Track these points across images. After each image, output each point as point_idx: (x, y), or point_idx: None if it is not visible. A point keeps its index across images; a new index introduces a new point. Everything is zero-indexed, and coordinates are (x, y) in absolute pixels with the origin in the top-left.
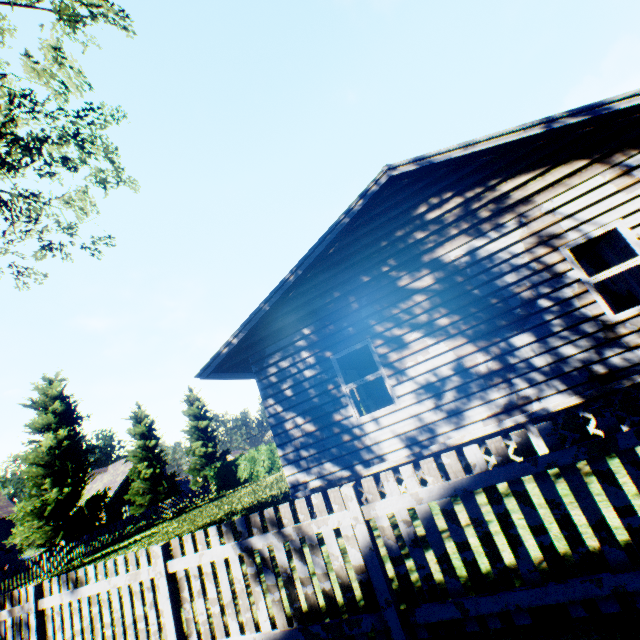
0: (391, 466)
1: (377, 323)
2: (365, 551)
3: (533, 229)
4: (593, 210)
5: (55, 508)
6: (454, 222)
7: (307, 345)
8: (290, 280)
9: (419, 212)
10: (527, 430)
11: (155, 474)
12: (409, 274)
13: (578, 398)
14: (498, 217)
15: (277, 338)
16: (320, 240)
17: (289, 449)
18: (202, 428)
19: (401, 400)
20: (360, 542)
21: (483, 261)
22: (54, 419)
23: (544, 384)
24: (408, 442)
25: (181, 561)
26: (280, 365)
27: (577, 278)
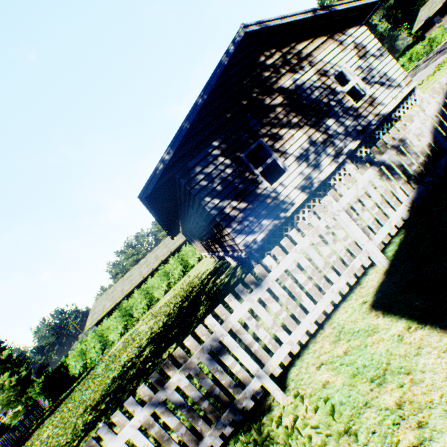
0: (297, 206)
1: (261, 128)
2: (433, 131)
3: (317, 69)
4: (335, 60)
5: None
6: (282, 66)
7: (220, 153)
8: (200, 103)
9: (261, 60)
10: (346, 162)
11: None
12: (269, 97)
13: (358, 141)
14: (301, 63)
15: (194, 154)
16: (214, 72)
17: (235, 225)
18: (3, 360)
19: (290, 168)
20: (429, 129)
21: (302, 86)
22: None
23: (345, 140)
24: (302, 189)
25: (345, 198)
26: (205, 172)
27: (340, 91)
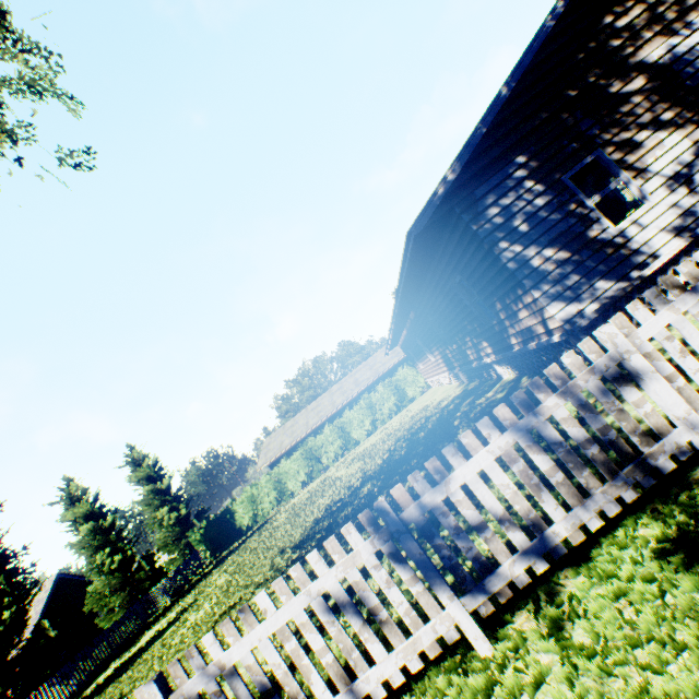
0: (664, 262)
1: (601, 133)
2: None
3: None
4: None
5: None
6: (645, 27)
7: (527, 174)
8: (503, 95)
9: (606, 22)
10: None
11: (126, 560)
12: (618, 80)
13: None
14: (684, 17)
15: (485, 177)
16: (530, 45)
17: (546, 286)
18: (163, 491)
19: (653, 196)
20: None
21: (684, 56)
22: None
23: None
24: (675, 232)
25: None
26: (500, 204)
27: None
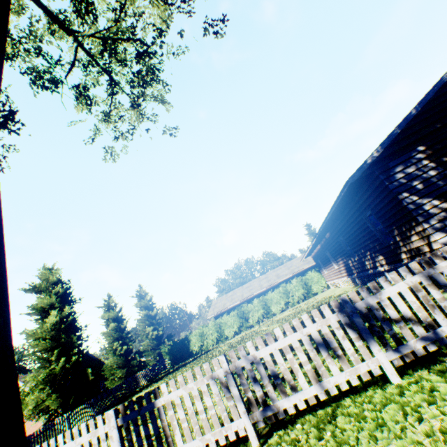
0: None
1: None
2: None
3: None
4: None
5: (60, 377)
6: None
7: (424, 156)
8: (412, 114)
9: None
10: None
11: (128, 350)
12: None
13: None
14: None
15: (396, 156)
16: (432, 88)
17: (433, 222)
18: (151, 316)
19: None
20: None
21: None
22: (55, 300)
23: None
24: None
25: None
26: (405, 171)
27: None
